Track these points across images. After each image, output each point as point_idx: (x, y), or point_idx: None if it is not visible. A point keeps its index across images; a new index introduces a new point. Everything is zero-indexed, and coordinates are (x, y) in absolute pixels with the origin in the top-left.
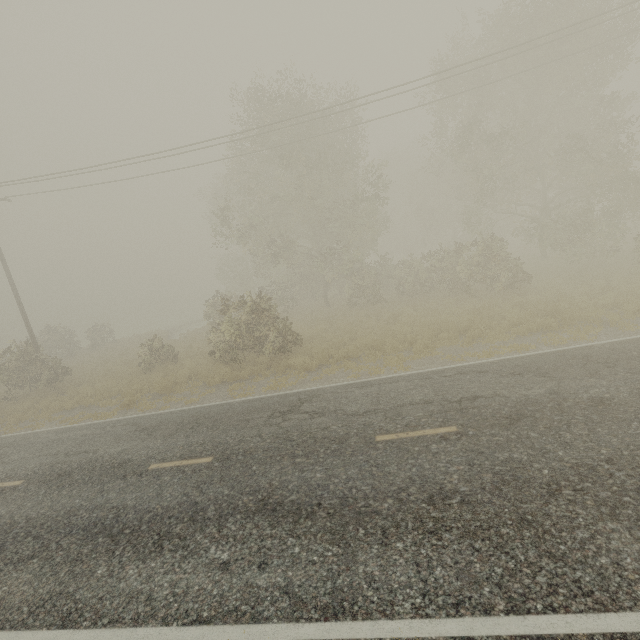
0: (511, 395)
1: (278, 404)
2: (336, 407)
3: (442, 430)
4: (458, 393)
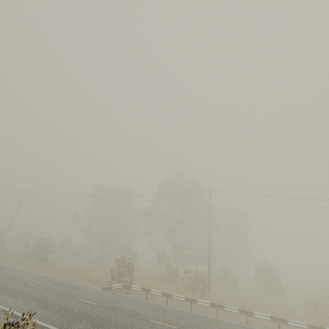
0: (24, 277)
1: (4, 266)
2: (6, 269)
3: (0, 275)
4: (23, 275)
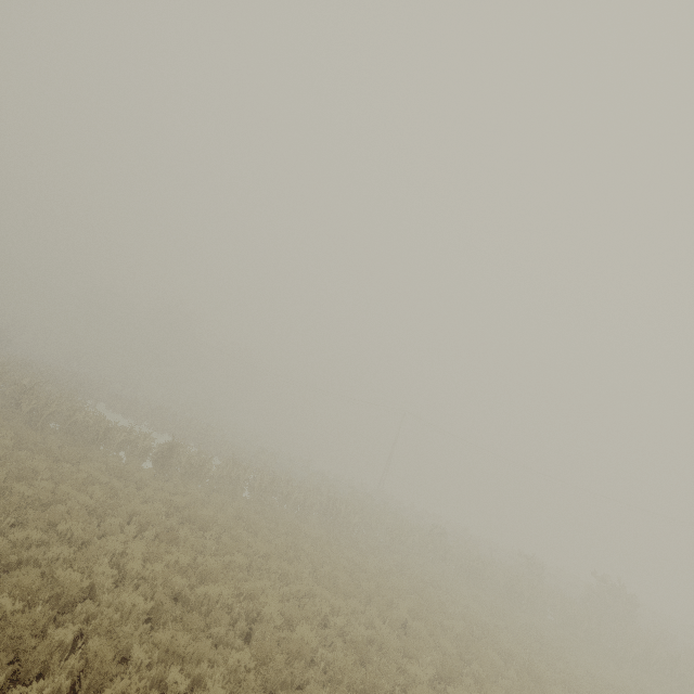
0: None
1: None
2: None
3: None
4: None
